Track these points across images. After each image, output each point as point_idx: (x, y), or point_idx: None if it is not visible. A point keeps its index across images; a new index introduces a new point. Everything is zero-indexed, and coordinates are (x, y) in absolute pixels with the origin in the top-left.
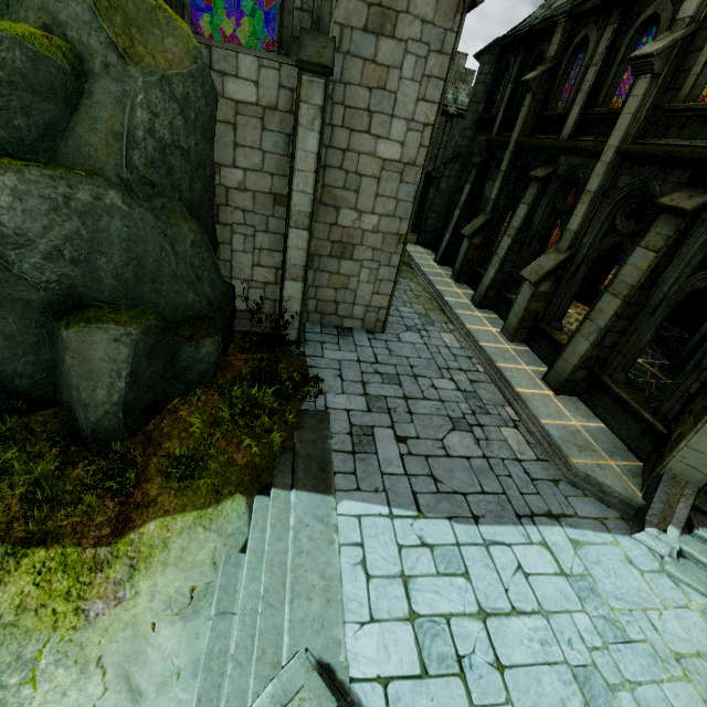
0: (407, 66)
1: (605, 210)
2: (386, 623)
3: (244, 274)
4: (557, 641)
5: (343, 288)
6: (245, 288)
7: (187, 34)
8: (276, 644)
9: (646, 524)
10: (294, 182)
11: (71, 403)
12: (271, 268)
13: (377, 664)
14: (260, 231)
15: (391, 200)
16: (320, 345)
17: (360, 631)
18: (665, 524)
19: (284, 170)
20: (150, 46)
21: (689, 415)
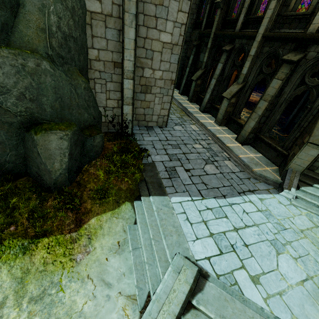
0: None
1: (258, 63)
2: (202, 239)
3: (102, 104)
4: (263, 233)
5: (147, 108)
6: (103, 111)
7: None
8: (164, 254)
9: (284, 188)
10: (124, 55)
11: (38, 172)
12: (115, 100)
13: (204, 253)
14: (108, 81)
15: (167, 63)
16: (141, 135)
17: (194, 243)
18: (290, 187)
19: (118, 49)
20: None
21: (296, 146)
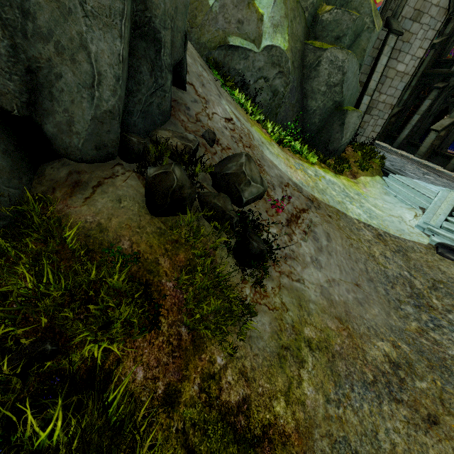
0: (419, 34)
1: None
2: None
3: None
4: None
5: (360, 128)
6: None
7: (380, 19)
8: (427, 193)
9: None
10: (373, 76)
11: (326, 141)
12: None
13: None
14: None
15: (394, 89)
16: None
17: None
18: None
19: (366, 72)
20: (375, 22)
21: None
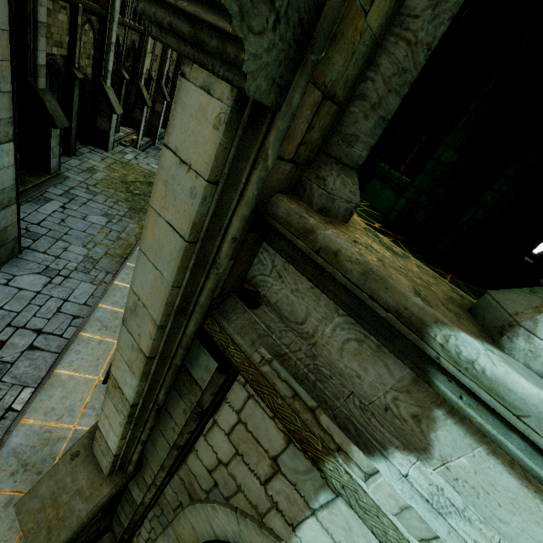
0: None
1: None
2: None
3: None
4: None
5: None
6: None
7: None
8: None
9: None
10: None
11: None
12: None
13: None
14: None
15: None
16: None
17: None
18: None
19: None
20: None
21: None
